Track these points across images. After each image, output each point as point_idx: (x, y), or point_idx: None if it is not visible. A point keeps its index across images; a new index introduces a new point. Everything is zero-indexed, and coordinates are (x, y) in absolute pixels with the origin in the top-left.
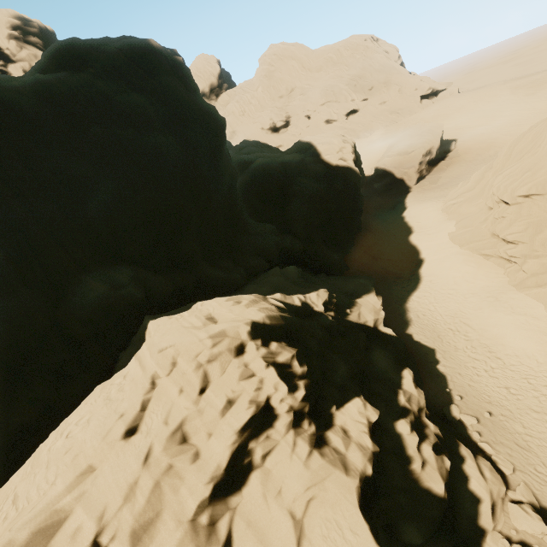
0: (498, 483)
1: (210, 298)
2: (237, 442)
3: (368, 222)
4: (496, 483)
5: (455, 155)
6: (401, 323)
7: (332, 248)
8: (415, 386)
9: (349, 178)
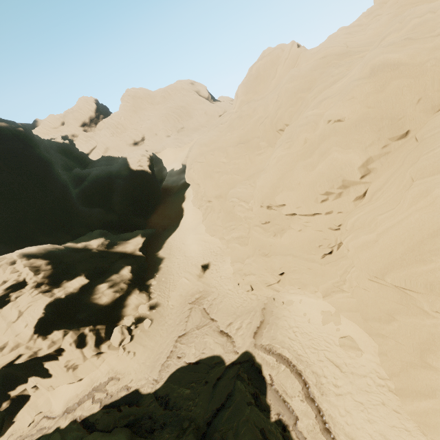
0: (142, 300)
1: None
2: (3, 293)
3: (167, 198)
4: (141, 300)
5: None
6: (158, 249)
7: (139, 216)
8: (127, 272)
9: (143, 176)
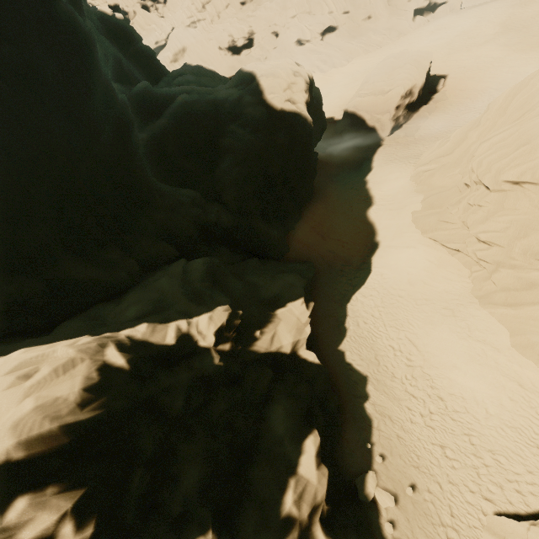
0: None
1: (81, 308)
2: None
3: (324, 187)
4: None
5: (442, 97)
6: (335, 334)
7: (272, 222)
8: (318, 464)
9: (296, 129)
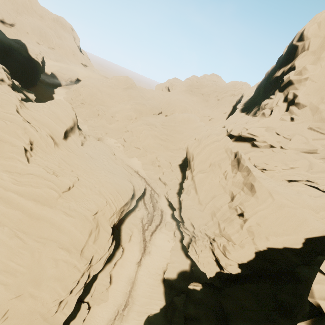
0: None
1: None
2: None
3: (41, 85)
4: None
5: None
6: None
7: (23, 83)
8: None
9: (37, 65)
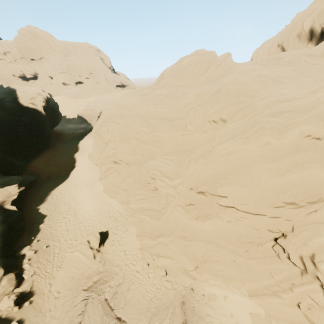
0: (9, 286)
1: None
2: None
3: (57, 144)
4: (6, 286)
5: None
6: (38, 202)
7: (18, 157)
8: None
9: (35, 115)
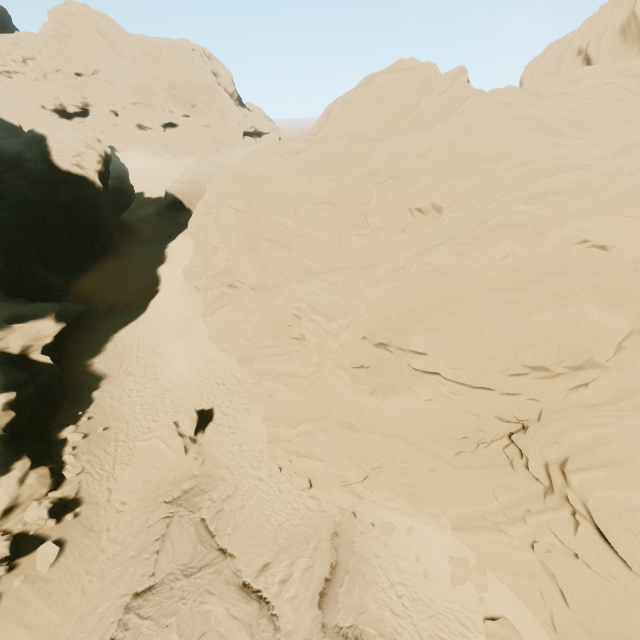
0: (40, 486)
1: None
2: None
3: (126, 247)
4: (35, 487)
5: None
6: (91, 353)
7: (53, 269)
8: (5, 409)
9: (83, 189)
